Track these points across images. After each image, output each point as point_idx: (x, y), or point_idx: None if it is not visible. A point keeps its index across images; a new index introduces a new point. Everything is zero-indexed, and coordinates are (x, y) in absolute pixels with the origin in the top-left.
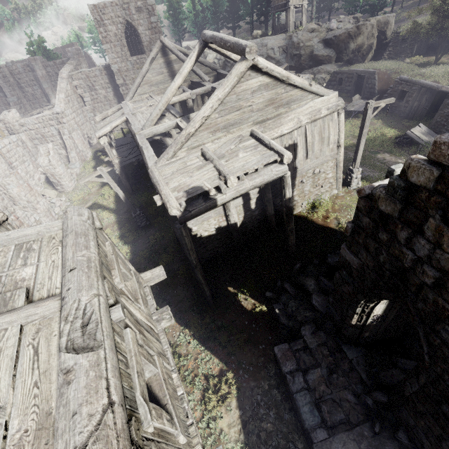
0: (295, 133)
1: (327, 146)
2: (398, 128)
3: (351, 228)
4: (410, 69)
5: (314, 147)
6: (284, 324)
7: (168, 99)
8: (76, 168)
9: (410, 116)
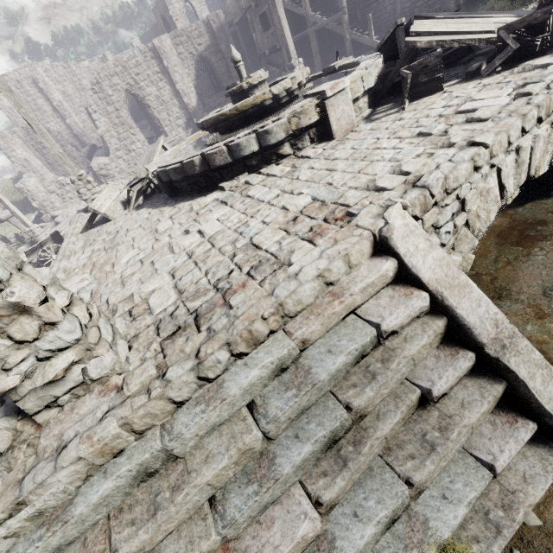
0: None
1: None
2: None
3: None
4: None
5: None
6: None
7: None
8: None
9: None
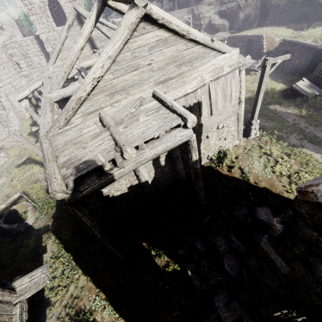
0: (198, 92)
1: (229, 103)
2: (283, 82)
3: (280, 230)
4: (289, 33)
5: (218, 104)
6: (197, 288)
7: (72, 61)
8: (15, 126)
9: (292, 71)
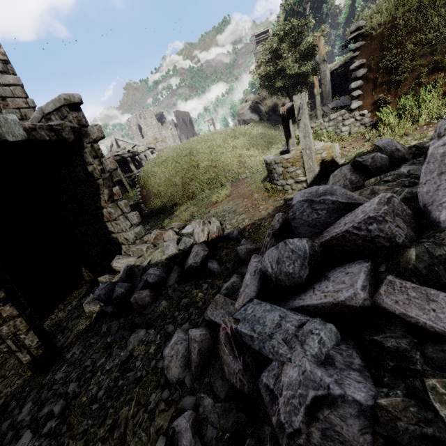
0: None
1: None
2: None
3: None
4: None
5: None
6: None
7: None
8: None
9: None
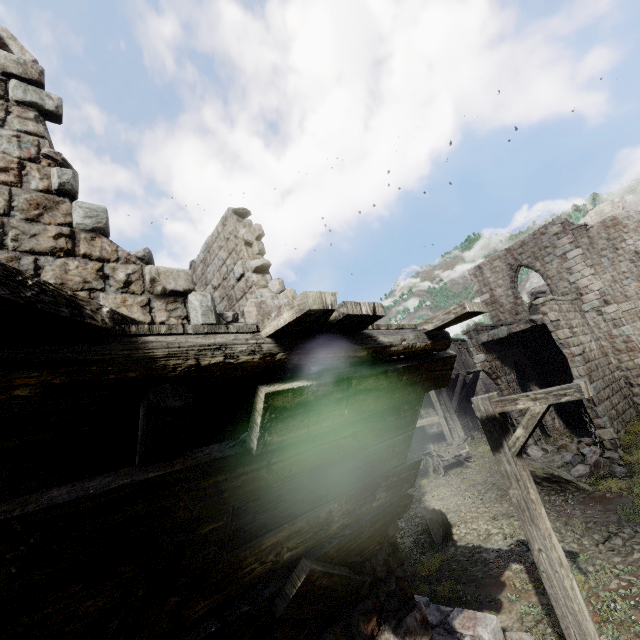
0: None
1: None
2: None
3: None
4: None
5: None
6: None
7: None
8: None
9: None
